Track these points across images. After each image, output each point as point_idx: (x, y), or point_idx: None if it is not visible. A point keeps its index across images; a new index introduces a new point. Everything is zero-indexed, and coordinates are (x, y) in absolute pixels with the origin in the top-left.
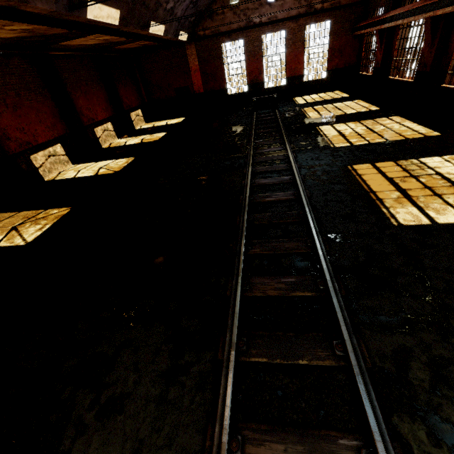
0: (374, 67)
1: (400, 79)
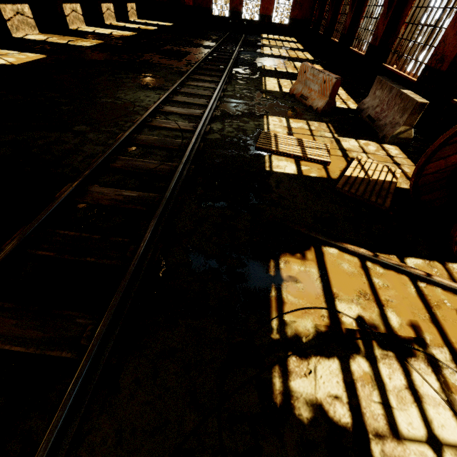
0: (314, 22)
1: (322, 33)
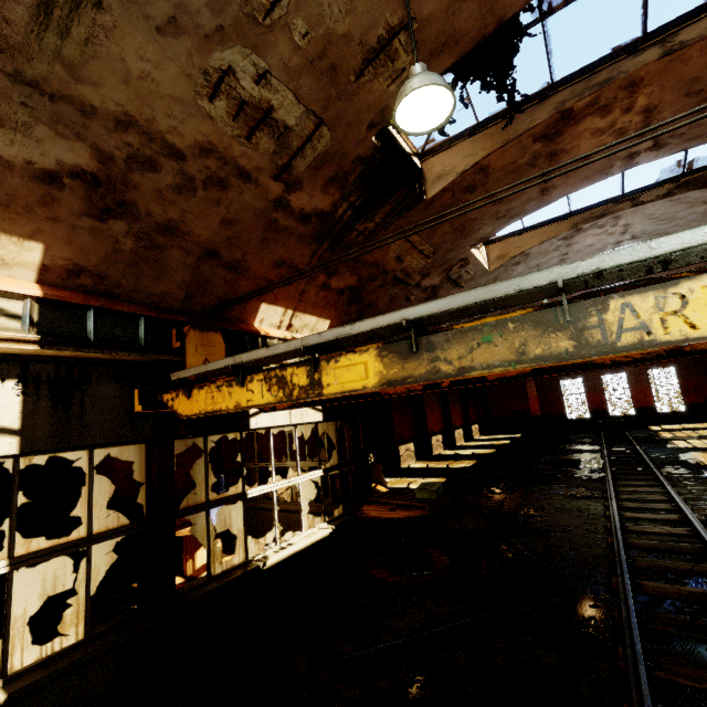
0: None
1: None
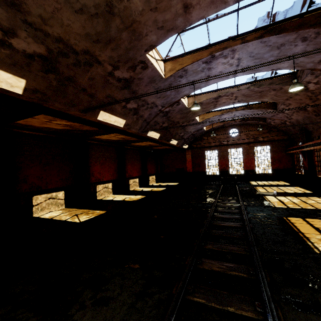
0: (304, 169)
1: None
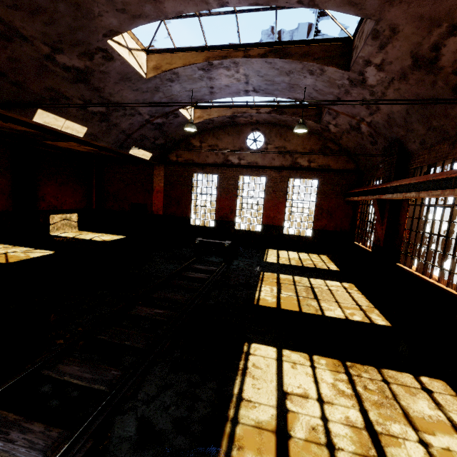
0: (373, 242)
1: (421, 275)
